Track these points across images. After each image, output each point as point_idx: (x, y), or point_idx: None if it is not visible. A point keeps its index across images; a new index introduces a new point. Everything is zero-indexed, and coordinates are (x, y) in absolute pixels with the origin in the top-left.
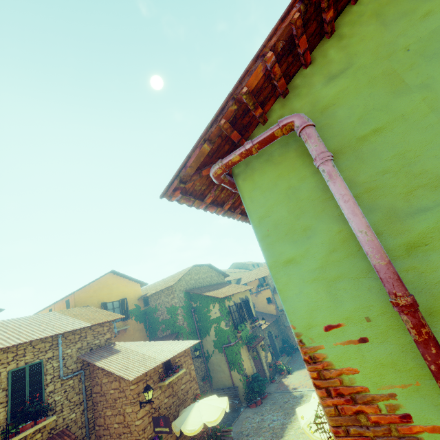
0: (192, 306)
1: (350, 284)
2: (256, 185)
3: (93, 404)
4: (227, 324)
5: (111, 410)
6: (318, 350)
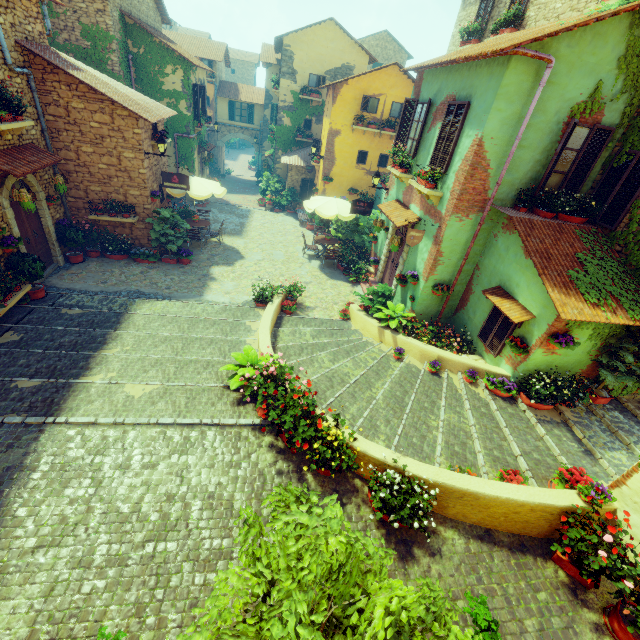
0: (128, 48)
1: (507, 128)
2: (516, 68)
3: (48, 130)
4: (190, 108)
5: (92, 147)
6: (484, 143)
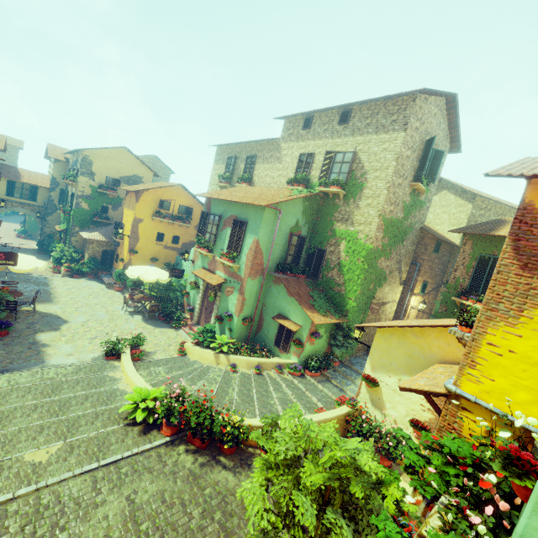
0: None
1: (268, 235)
2: (268, 211)
3: None
4: None
5: None
6: (259, 242)
